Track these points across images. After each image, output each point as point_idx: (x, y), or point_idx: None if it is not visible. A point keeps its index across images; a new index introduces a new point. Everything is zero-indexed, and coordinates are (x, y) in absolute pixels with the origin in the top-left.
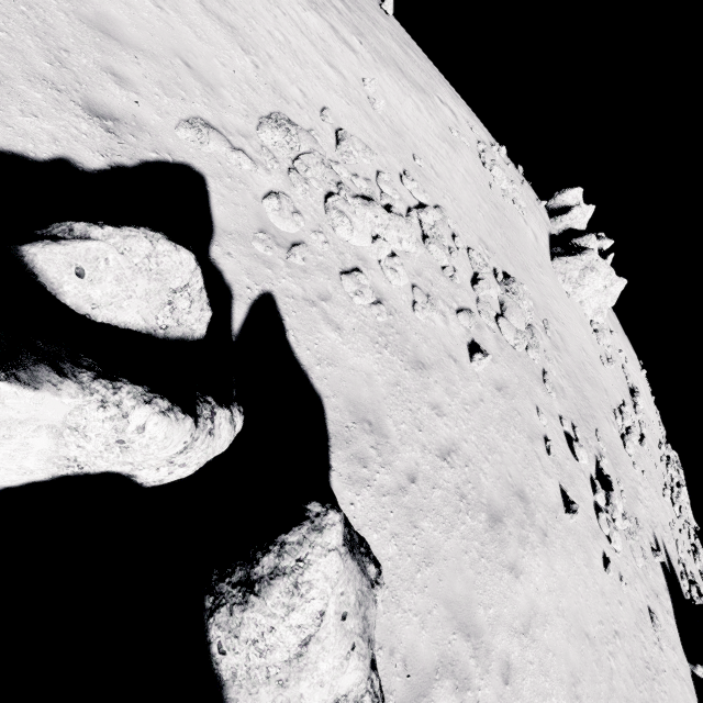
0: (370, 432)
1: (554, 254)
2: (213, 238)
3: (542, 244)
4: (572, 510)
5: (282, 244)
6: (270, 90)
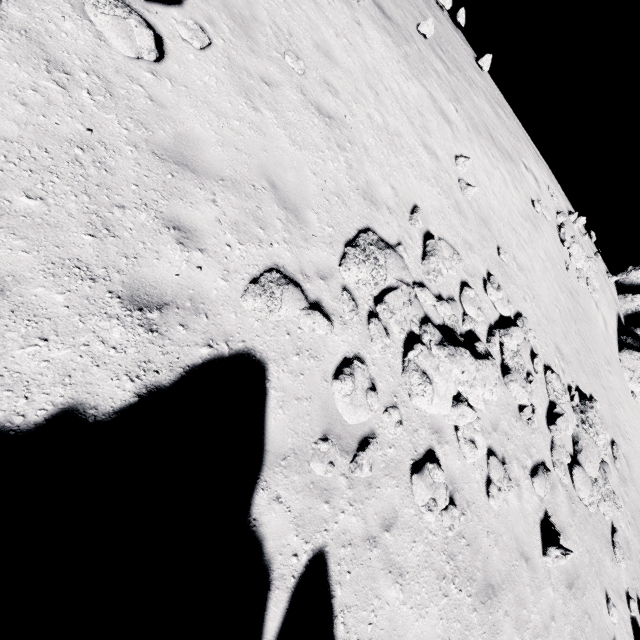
0: None
1: (622, 343)
2: (260, 476)
3: (610, 331)
4: None
5: (348, 446)
6: (361, 196)
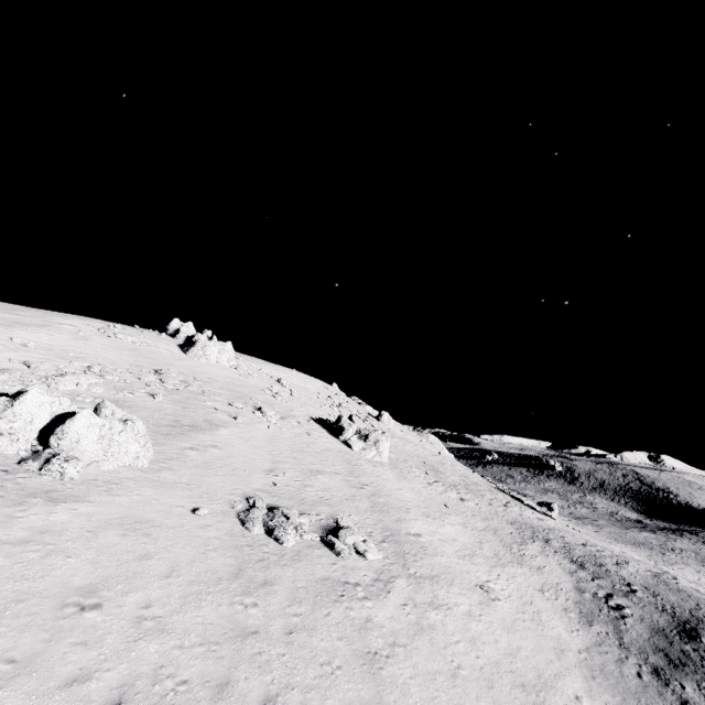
0: None
1: (185, 351)
2: None
3: (175, 351)
4: (236, 417)
5: None
6: None
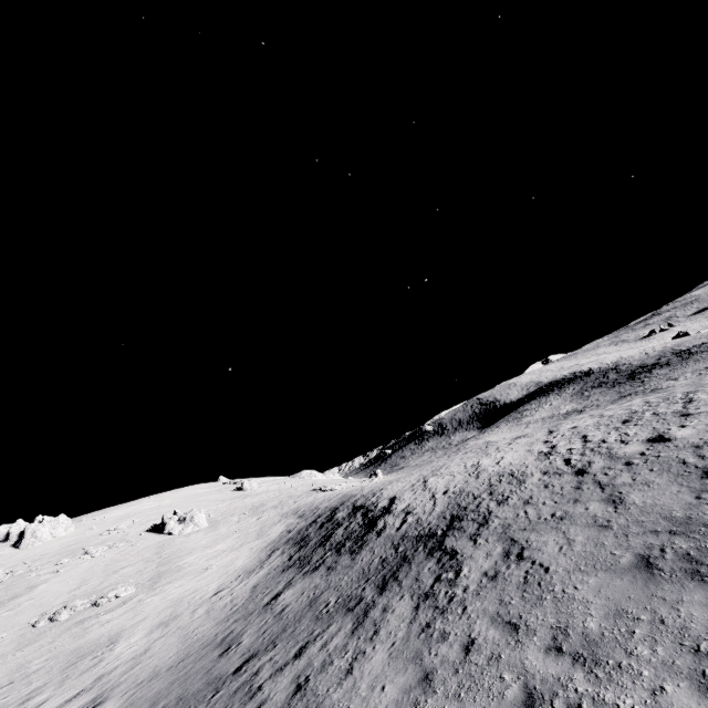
0: None
1: (18, 547)
2: None
3: (7, 552)
4: (58, 571)
5: None
6: None
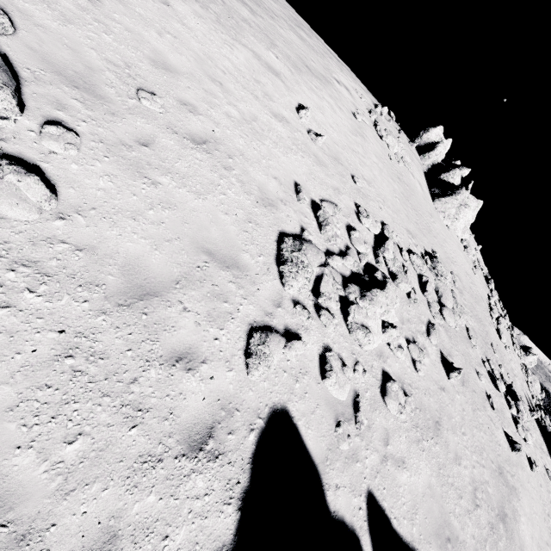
0: (452, 548)
1: (433, 195)
2: (323, 484)
3: (425, 189)
4: (517, 448)
5: (349, 415)
6: (262, 206)
